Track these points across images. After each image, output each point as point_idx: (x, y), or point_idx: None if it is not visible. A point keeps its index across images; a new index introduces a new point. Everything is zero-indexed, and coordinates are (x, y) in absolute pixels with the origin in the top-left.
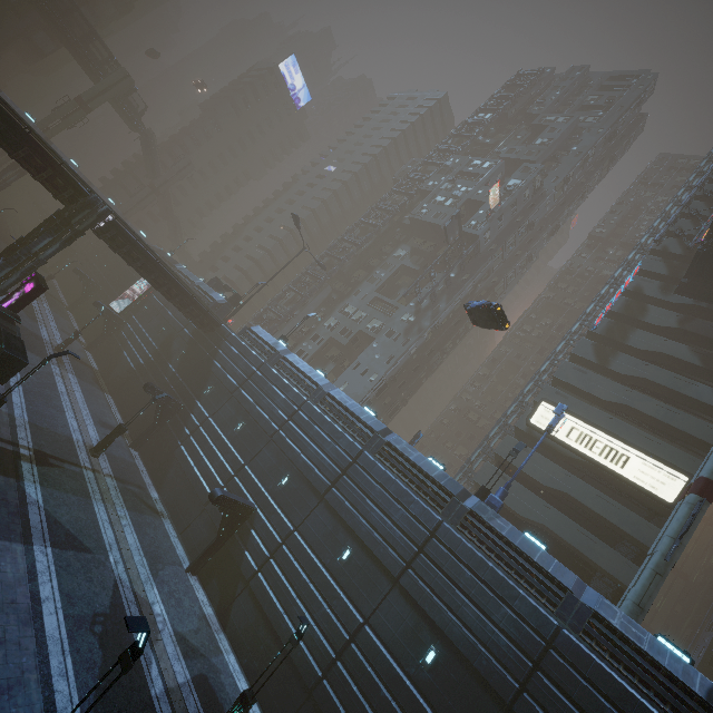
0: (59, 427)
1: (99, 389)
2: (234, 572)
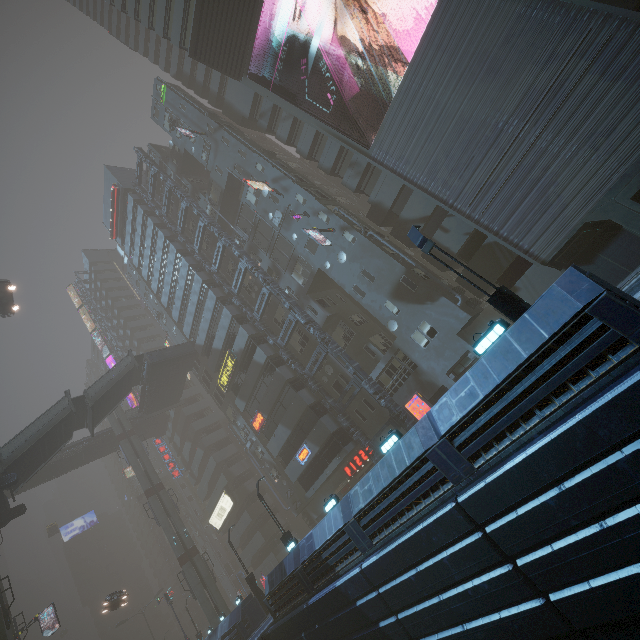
0: None
1: None
2: None
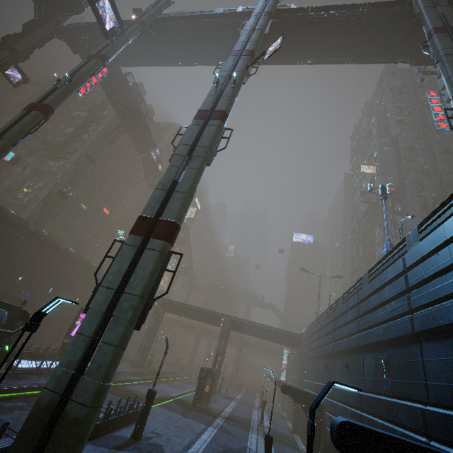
0: (245, 418)
1: (282, 419)
2: (328, 448)
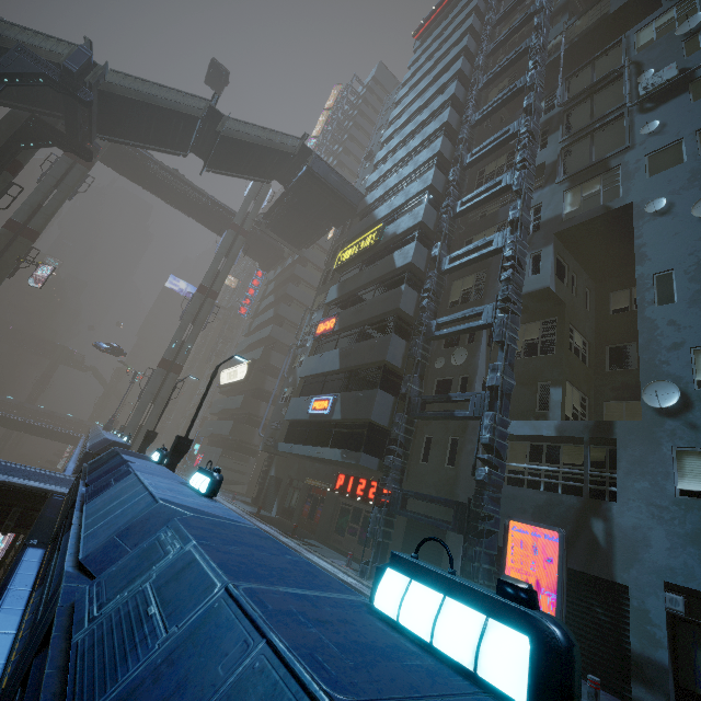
0: None
1: None
2: None
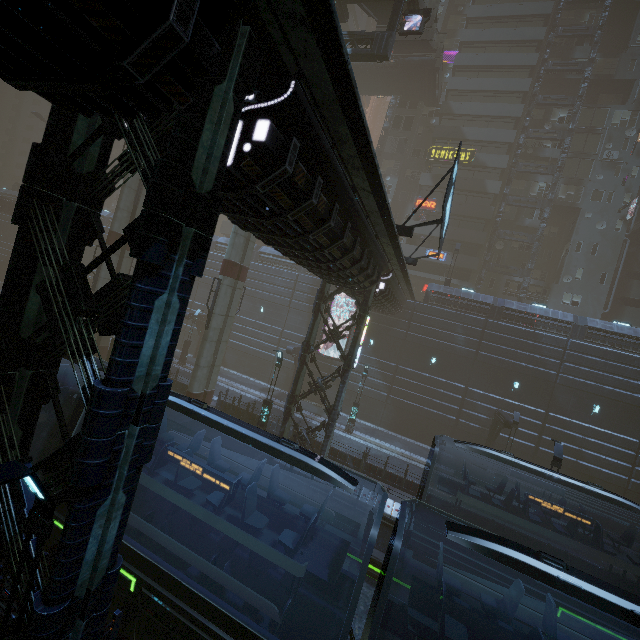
0: None
1: None
2: None
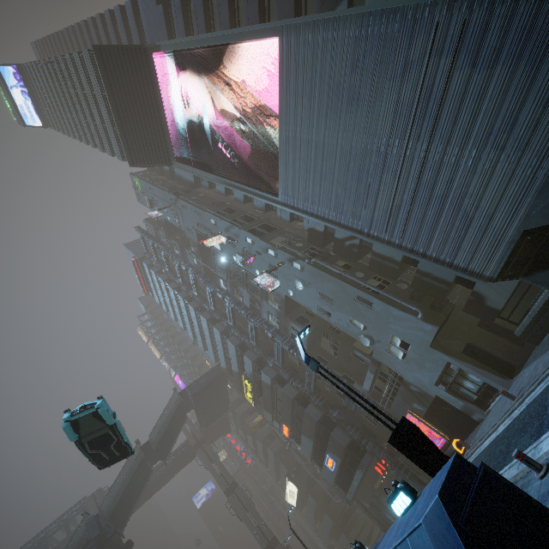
0: None
1: None
2: None
